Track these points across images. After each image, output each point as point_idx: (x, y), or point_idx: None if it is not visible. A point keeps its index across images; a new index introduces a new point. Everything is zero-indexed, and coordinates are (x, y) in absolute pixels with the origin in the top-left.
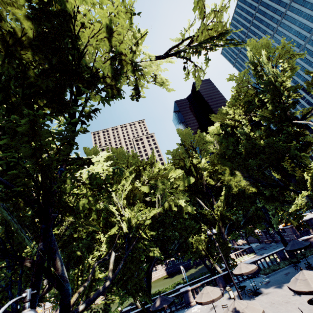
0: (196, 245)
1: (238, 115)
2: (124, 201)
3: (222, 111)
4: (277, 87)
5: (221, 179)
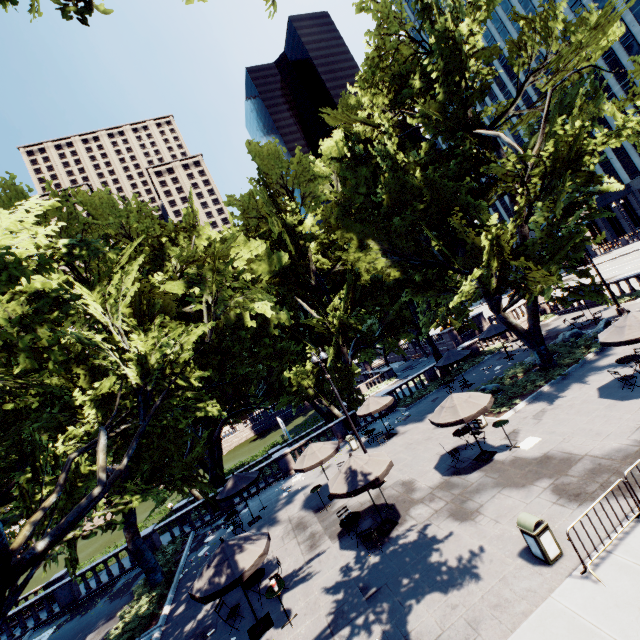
0: (298, 382)
1: (379, 112)
2: (132, 319)
3: (348, 100)
4: (457, 45)
5: (342, 256)
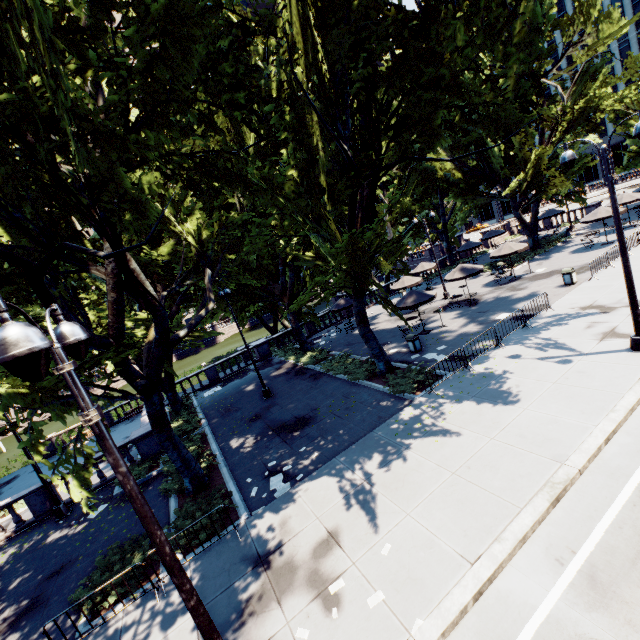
0: None
1: None
2: None
3: None
4: (542, 11)
5: None
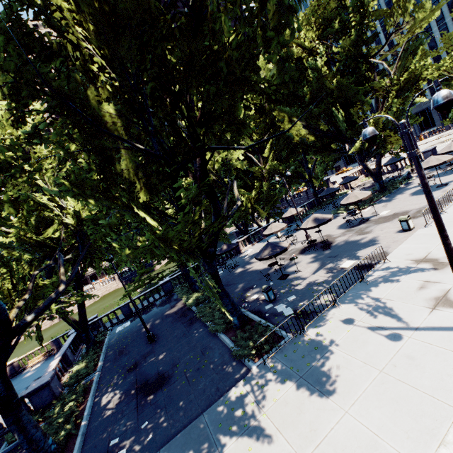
0: (245, 203)
1: (308, 41)
2: None
3: None
4: (364, 7)
5: (282, 127)
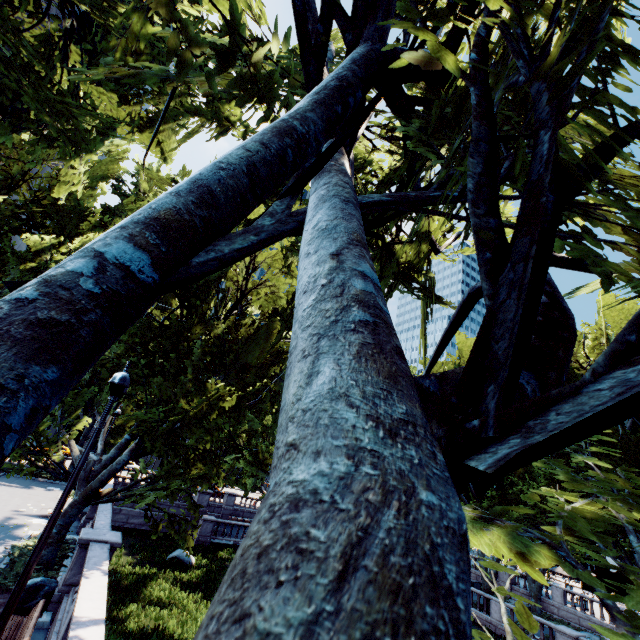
0: None
1: None
2: None
3: None
4: None
5: None
